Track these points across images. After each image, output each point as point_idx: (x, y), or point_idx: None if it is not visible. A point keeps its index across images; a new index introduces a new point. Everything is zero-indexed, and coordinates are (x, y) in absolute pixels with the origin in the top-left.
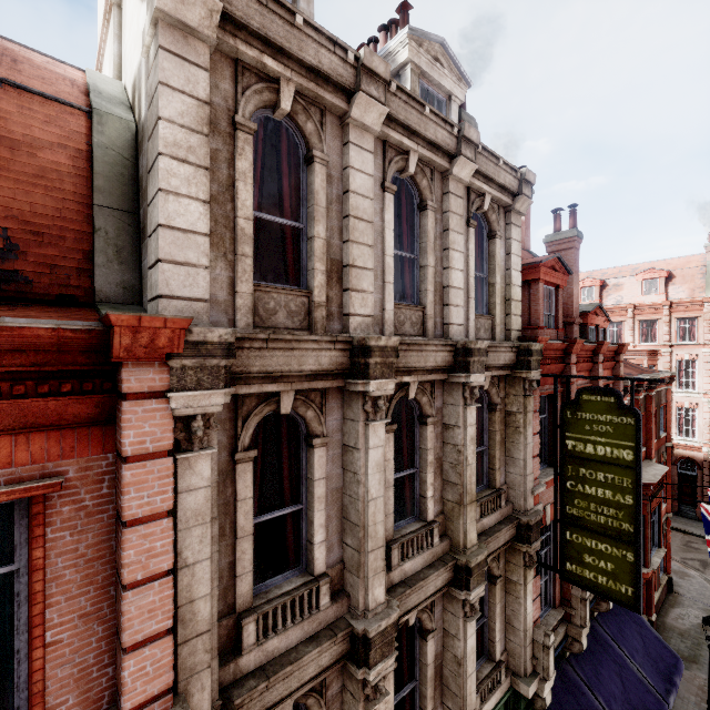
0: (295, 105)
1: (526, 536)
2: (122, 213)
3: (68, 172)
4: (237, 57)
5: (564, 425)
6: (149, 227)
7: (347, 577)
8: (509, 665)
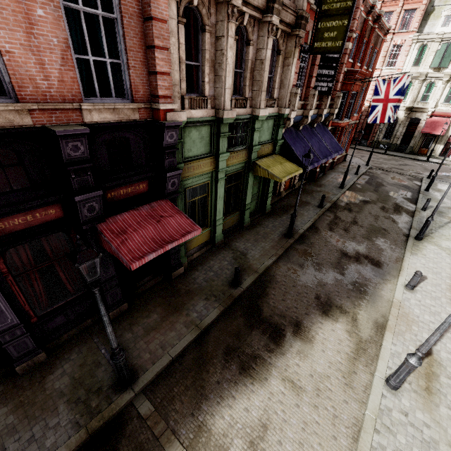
0: None
1: (299, 25)
2: None
3: None
4: None
5: None
6: None
7: None
8: (279, 105)
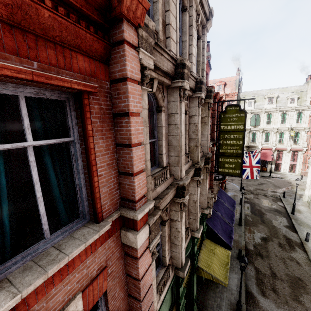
0: None
1: (208, 162)
2: None
3: None
4: None
5: (220, 120)
6: None
7: (172, 168)
8: (200, 206)
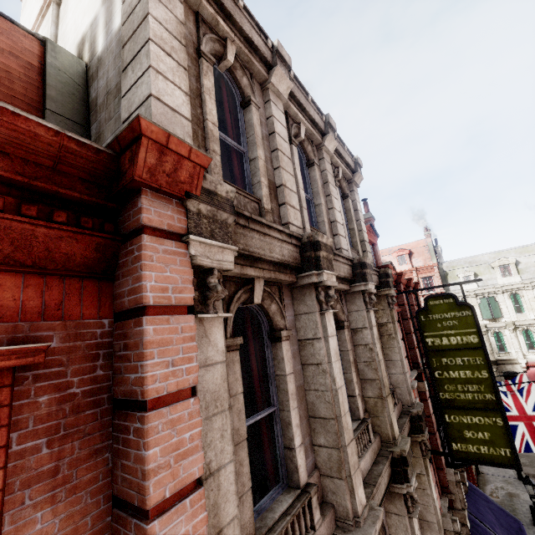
0: (235, 62)
1: (418, 426)
2: (74, 124)
3: (18, 76)
4: (198, 10)
5: (421, 327)
6: (126, 112)
7: (326, 484)
8: None
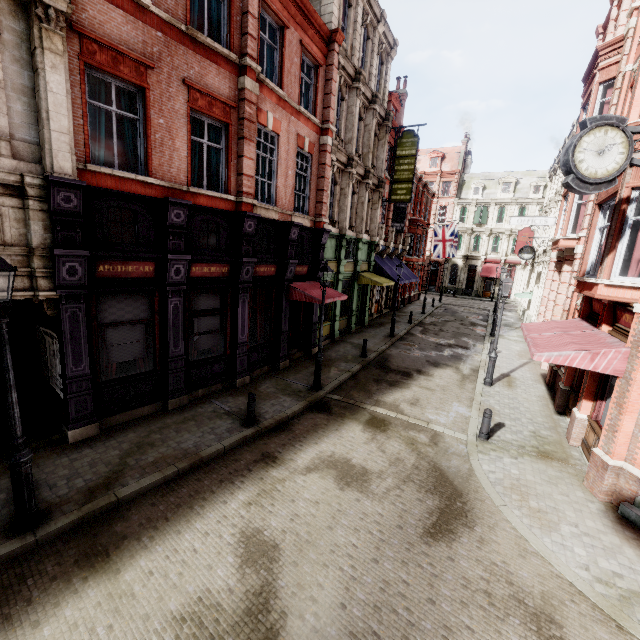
0: None
1: (381, 186)
2: None
3: None
4: None
5: (397, 146)
6: (323, 13)
7: (346, 147)
8: (370, 235)
